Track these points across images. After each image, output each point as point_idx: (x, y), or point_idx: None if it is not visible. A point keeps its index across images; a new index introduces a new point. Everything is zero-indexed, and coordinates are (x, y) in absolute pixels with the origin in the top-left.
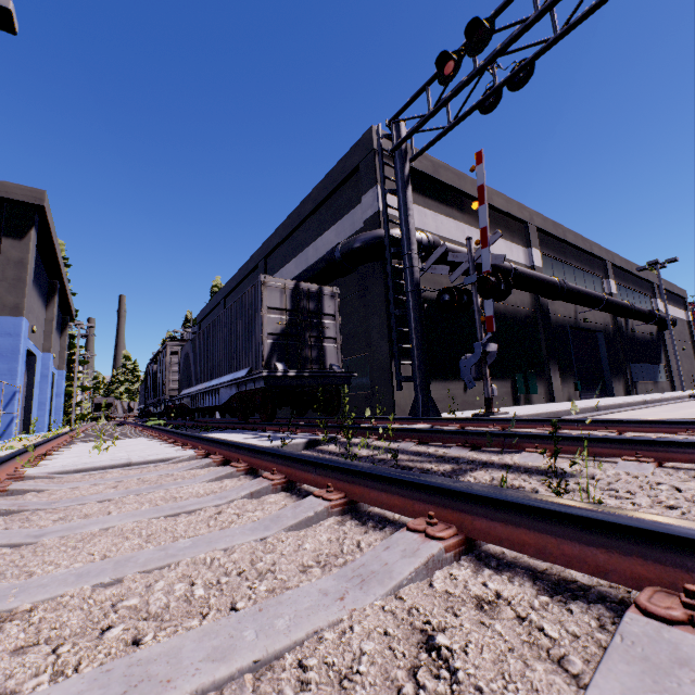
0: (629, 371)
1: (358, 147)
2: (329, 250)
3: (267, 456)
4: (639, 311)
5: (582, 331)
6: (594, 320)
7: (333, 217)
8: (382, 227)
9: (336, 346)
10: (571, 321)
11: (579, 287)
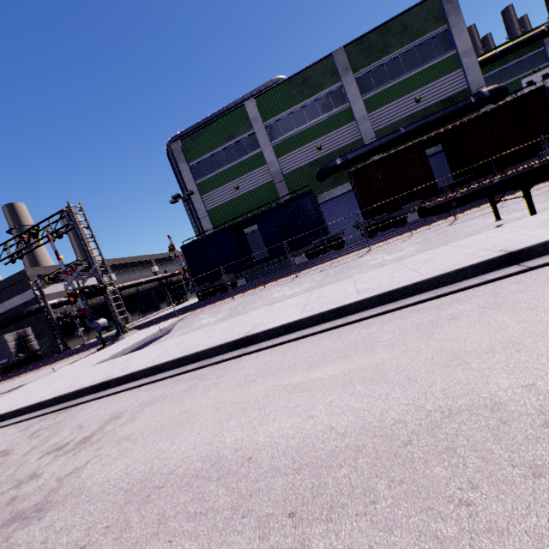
0: (168, 298)
1: (21, 273)
2: (21, 312)
3: (34, 366)
4: (165, 277)
5: (144, 292)
6: (148, 286)
7: (16, 293)
8: (40, 300)
9: (35, 343)
10: (135, 292)
11: (130, 283)
